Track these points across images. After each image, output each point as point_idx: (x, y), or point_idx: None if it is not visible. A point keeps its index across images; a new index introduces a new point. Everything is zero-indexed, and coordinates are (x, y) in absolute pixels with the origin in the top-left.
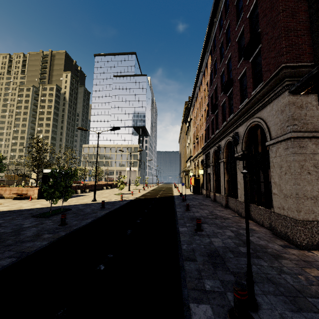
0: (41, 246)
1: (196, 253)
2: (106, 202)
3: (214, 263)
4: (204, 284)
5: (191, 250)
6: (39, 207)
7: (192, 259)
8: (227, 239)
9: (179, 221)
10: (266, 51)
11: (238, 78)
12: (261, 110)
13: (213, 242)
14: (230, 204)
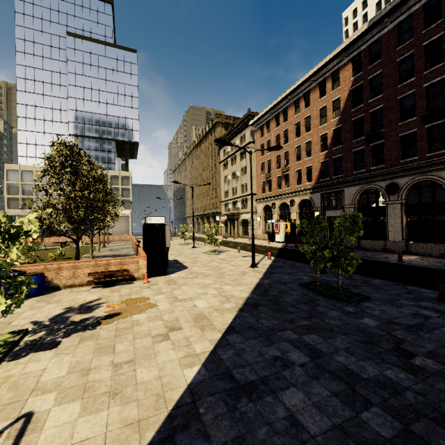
0: None
1: None
2: (274, 265)
3: None
4: None
5: None
6: (246, 288)
7: None
8: None
9: None
10: None
11: None
12: None
13: None
14: (417, 250)
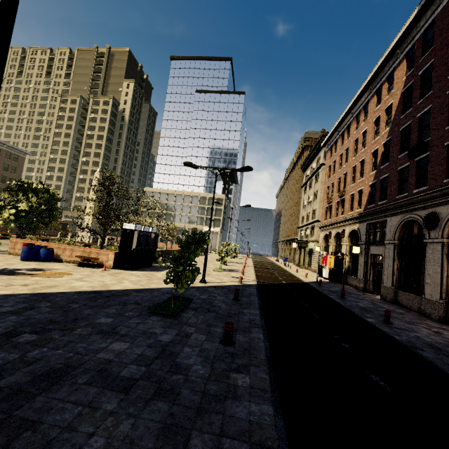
0: (275, 422)
1: None
2: (223, 286)
3: None
4: None
5: None
6: (133, 287)
7: None
8: None
9: (425, 356)
10: None
11: None
12: None
13: None
14: None
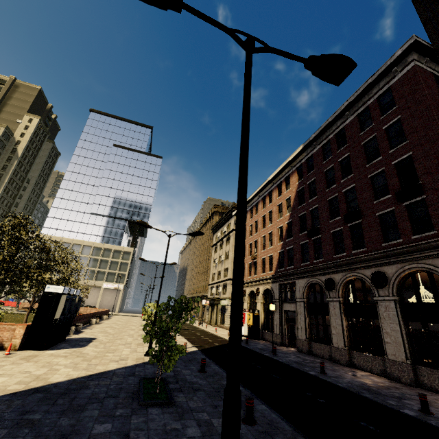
0: None
1: None
2: None
3: None
4: None
5: None
6: (79, 374)
7: None
8: None
9: (368, 396)
10: (438, 204)
11: (376, 214)
12: (436, 258)
13: None
14: (359, 362)
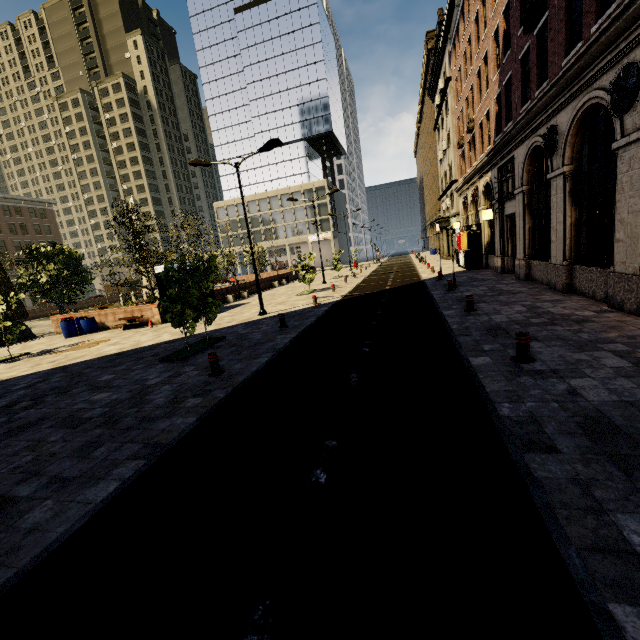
0: (186, 428)
1: (547, 427)
2: (286, 313)
3: (616, 458)
4: (619, 530)
5: (529, 420)
6: (168, 339)
7: (543, 448)
8: (616, 378)
9: (461, 341)
10: None
11: None
12: None
13: (580, 391)
14: (581, 283)
